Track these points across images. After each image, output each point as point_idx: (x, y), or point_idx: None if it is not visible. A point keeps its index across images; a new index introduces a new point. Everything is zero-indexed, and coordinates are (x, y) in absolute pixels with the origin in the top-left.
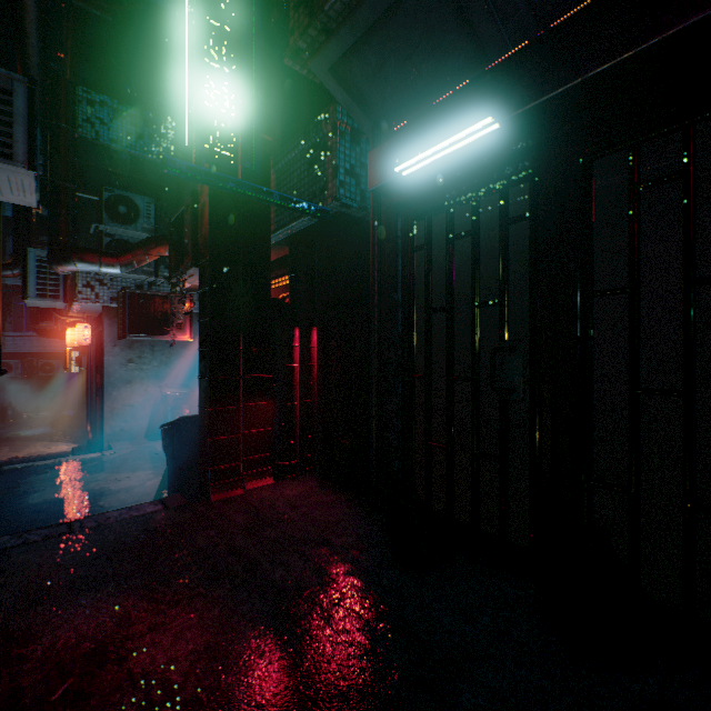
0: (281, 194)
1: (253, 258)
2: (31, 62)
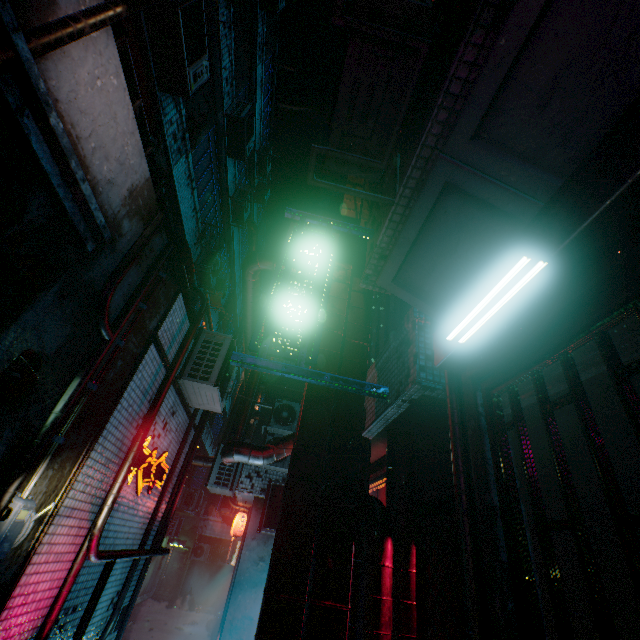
0: (333, 375)
1: (342, 446)
2: (248, 330)
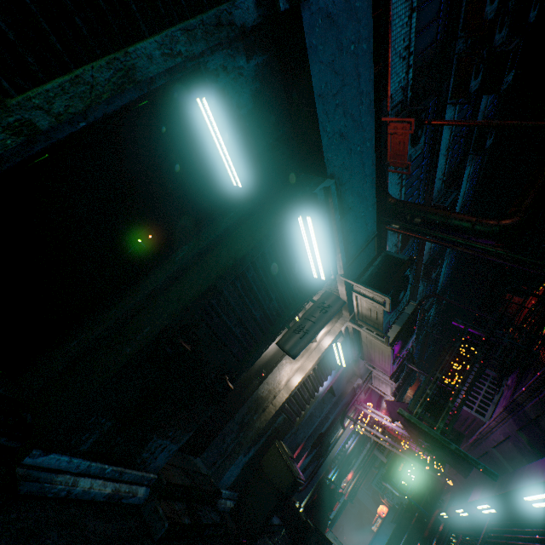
0: (414, 501)
1: (421, 516)
2: None
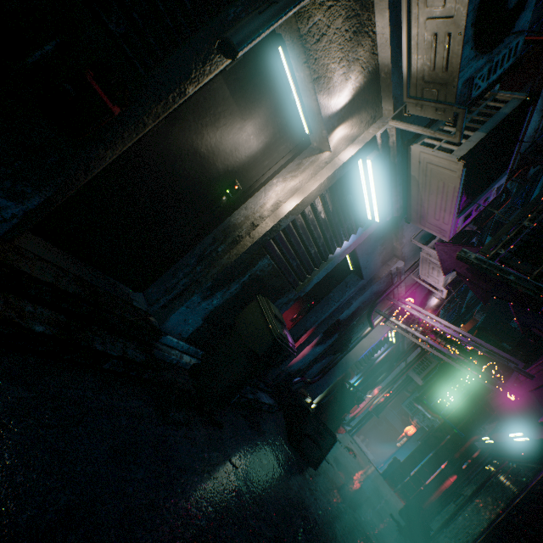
0: (449, 421)
1: (455, 439)
2: None
